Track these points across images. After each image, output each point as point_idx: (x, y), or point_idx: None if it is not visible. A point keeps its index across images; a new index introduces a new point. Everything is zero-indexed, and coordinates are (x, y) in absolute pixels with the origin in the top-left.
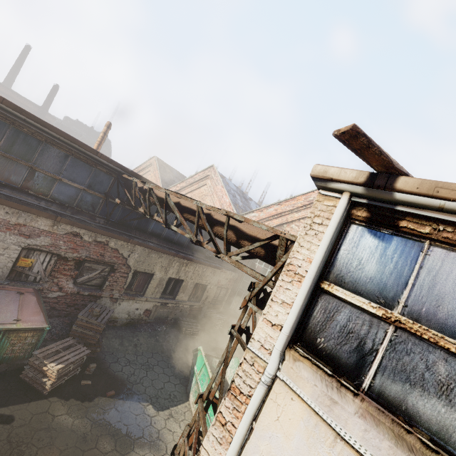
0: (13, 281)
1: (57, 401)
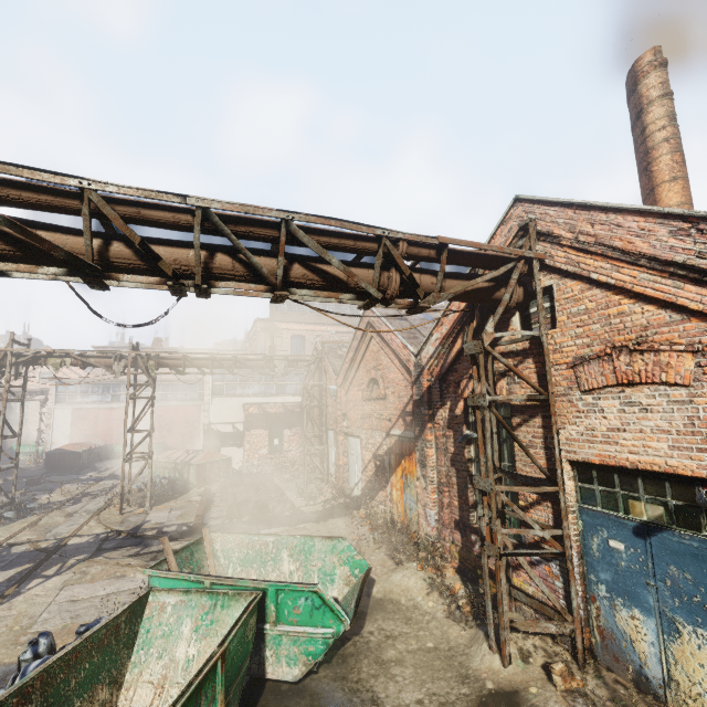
0: None
1: None
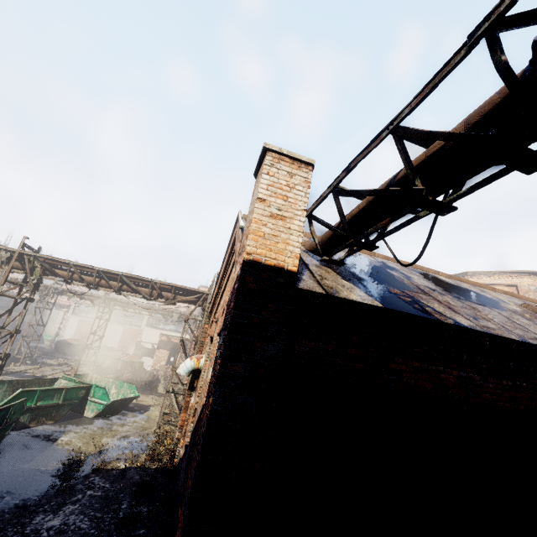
0: None
1: None
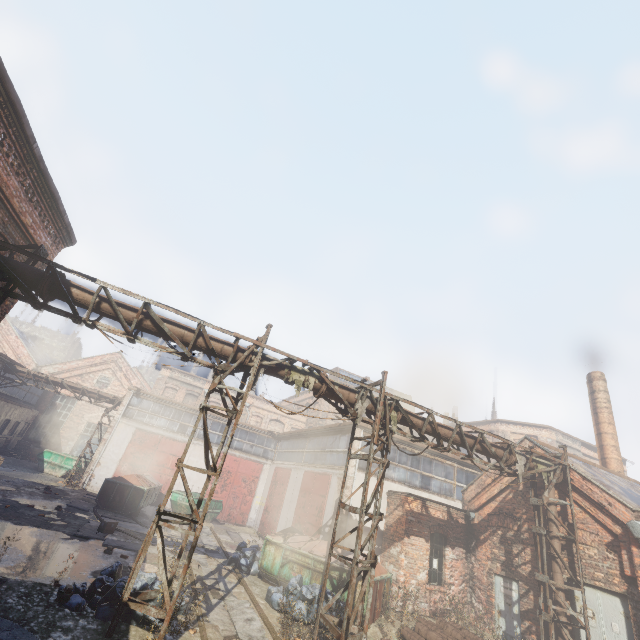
0: None
1: (3, 471)
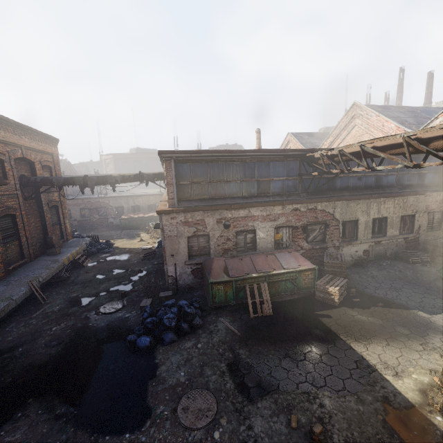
0: (277, 249)
1: (346, 309)
